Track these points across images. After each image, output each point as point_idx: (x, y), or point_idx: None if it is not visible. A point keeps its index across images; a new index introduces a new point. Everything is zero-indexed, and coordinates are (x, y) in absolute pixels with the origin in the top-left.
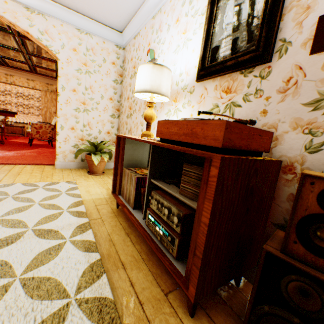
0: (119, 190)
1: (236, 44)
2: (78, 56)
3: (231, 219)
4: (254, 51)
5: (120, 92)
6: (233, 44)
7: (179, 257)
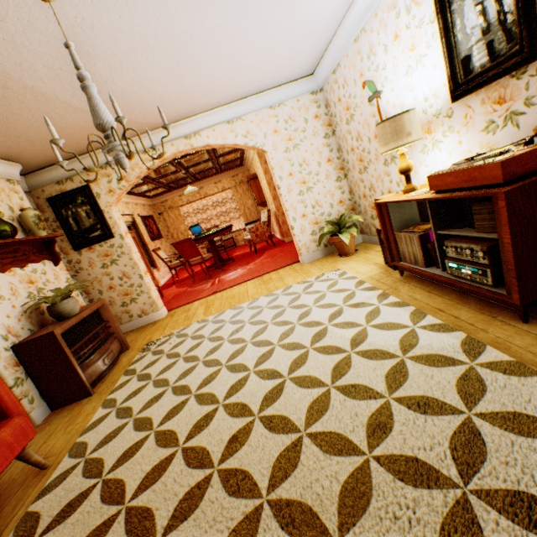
0: (397, 257)
1: (492, 49)
2: (280, 137)
3: (536, 234)
4: (519, 52)
5: (336, 145)
6: (488, 49)
7: (495, 284)
